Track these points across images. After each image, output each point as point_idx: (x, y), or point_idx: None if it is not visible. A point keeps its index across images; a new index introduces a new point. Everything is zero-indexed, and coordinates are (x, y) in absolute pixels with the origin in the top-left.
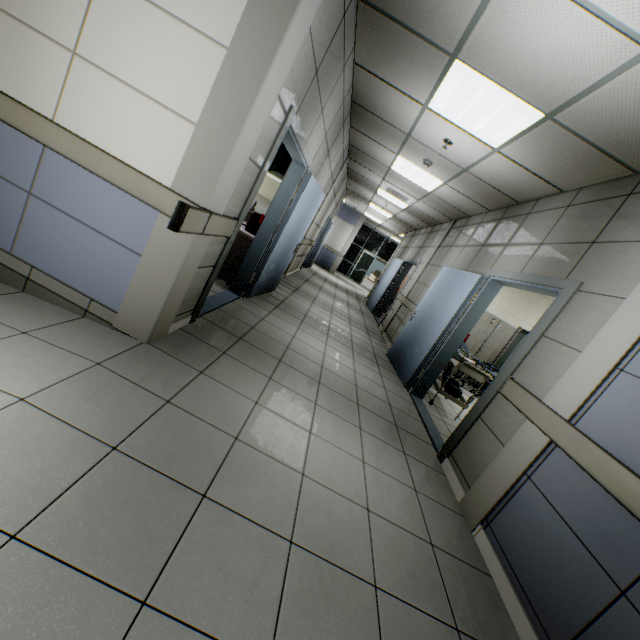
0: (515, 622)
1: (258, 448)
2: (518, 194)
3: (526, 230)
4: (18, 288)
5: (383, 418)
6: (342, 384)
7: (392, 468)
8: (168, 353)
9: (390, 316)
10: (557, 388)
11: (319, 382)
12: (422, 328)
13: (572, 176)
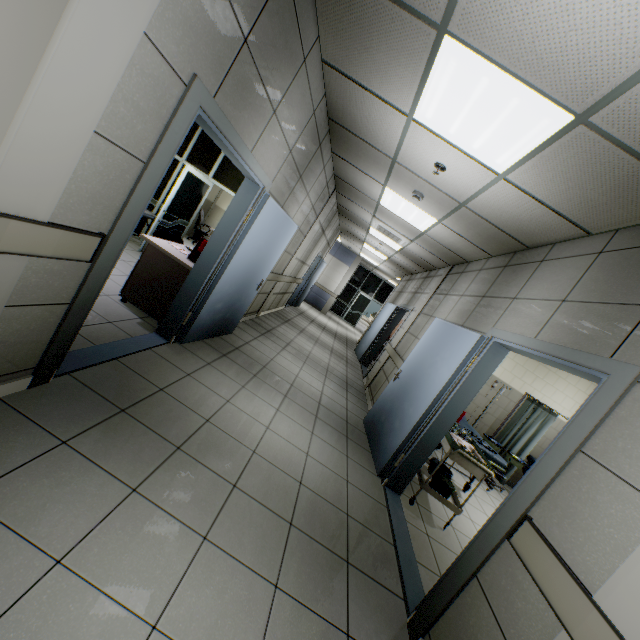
0: None
1: None
2: (528, 236)
3: (540, 281)
4: None
5: (328, 548)
6: (276, 483)
7: None
8: None
9: (376, 369)
10: (624, 580)
11: (234, 485)
12: (406, 394)
13: (607, 212)
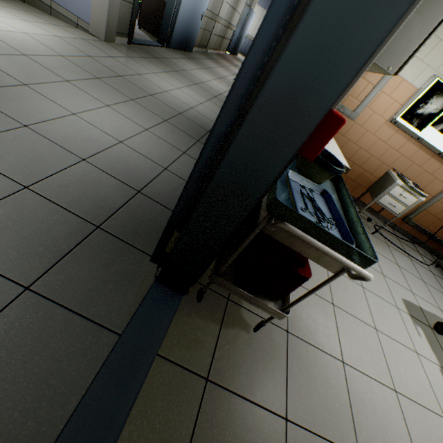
0: None
1: (148, 80)
2: None
3: None
4: (48, 14)
5: None
6: (211, 90)
7: (217, 111)
8: (114, 48)
9: None
10: None
11: (196, 84)
12: None
13: None
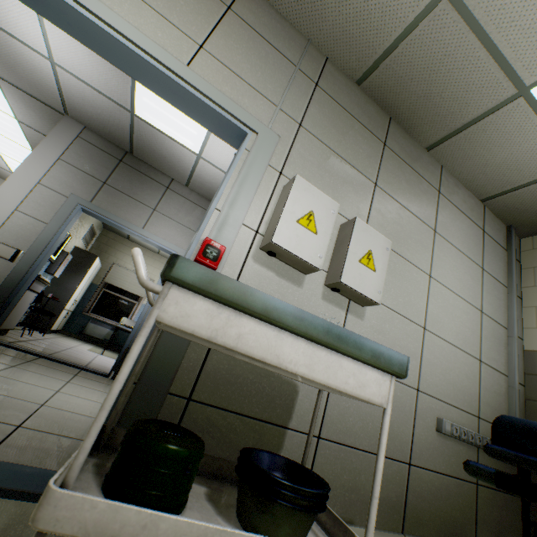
0: None
1: None
2: None
3: None
4: None
5: None
6: None
7: None
8: None
9: None
10: None
11: None
12: None
13: None
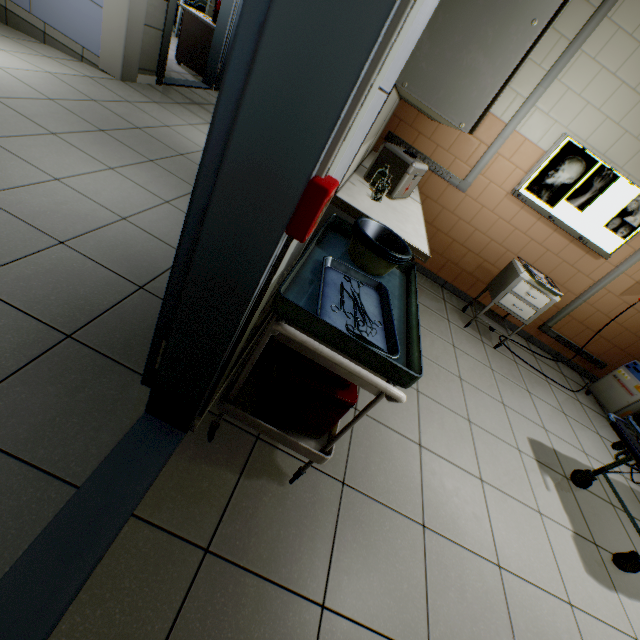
0: None
1: (180, 134)
2: None
3: None
4: (42, 42)
5: None
6: None
7: None
8: (135, 89)
9: None
10: None
11: None
12: None
13: None
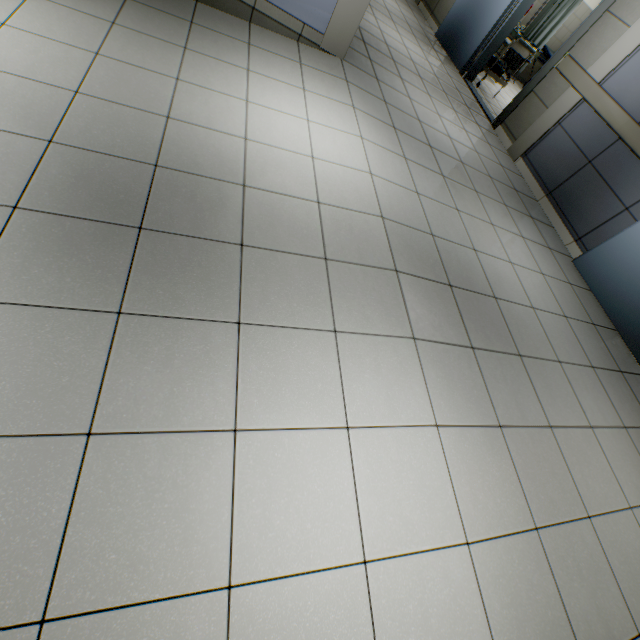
0: (532, 190)
1: (429, 126)
2: None
3: None
4: (245, 20)
5: (460, 102)
6: (430, 77)
7: (476, 134)
8: (355, 67)
9: None
10: (600, 60)
11: (420, 77)
12: None
13: None
